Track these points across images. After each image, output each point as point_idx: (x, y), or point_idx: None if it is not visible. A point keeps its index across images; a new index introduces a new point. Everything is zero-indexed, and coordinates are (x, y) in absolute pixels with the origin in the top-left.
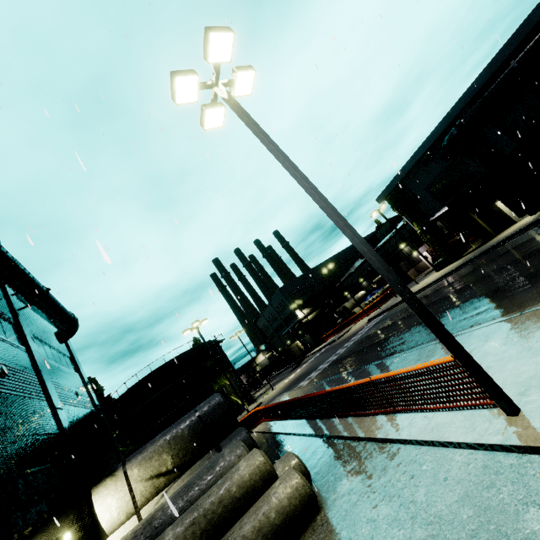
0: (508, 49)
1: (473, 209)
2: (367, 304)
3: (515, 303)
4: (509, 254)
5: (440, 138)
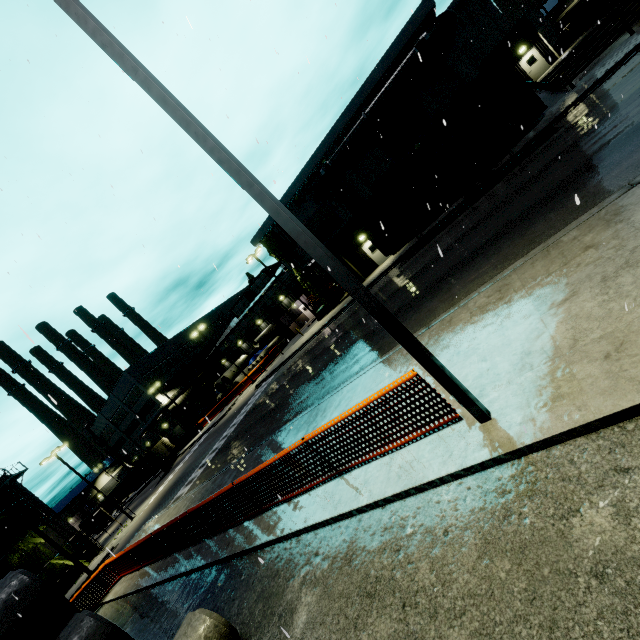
0: (358, 100)
1: (345, 254)
2: (251, 369)
3: (413, 324)
4: (384, 290)
5: (310, 179)
